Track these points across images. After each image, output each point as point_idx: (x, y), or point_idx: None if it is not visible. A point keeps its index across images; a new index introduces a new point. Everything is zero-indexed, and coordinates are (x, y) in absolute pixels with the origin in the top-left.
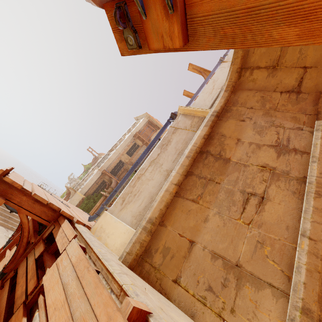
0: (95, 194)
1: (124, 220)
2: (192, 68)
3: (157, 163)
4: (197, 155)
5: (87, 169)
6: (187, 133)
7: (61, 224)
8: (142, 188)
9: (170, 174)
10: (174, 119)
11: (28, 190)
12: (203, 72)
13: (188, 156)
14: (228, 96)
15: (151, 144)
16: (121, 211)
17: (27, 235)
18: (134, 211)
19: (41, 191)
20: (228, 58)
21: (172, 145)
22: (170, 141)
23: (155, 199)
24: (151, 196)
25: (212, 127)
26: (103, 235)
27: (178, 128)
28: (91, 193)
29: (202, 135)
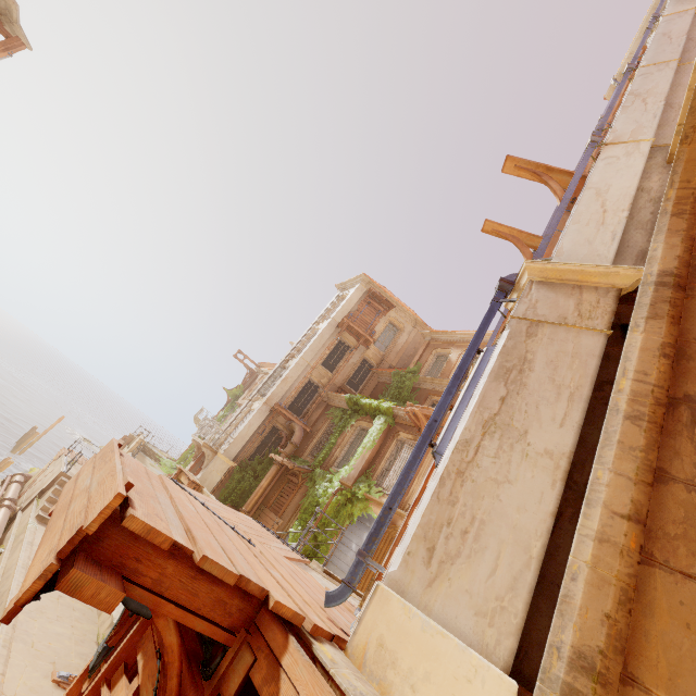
0: (256, 459)
1: (452, 625)
2: (514, 167)
3: (508, 427)
4: (664, 413)
5: (233, 399)
6: (576, 335)
7: (280, 656)
8: (483, 510)
9: (590, 476)
10: (508, 295)
11: (186, 547)
12: (544, 173)
13: (636, 416)
14: (690, 229)
15: (462, 365)
16: (432, 587)
17: (177, 685)
18: (478, 594)
19: (195, 518)
20: (617, 134)
21: (538, 371)
22: (527, 360)
23: (567, 571)
24: (522, 543)
25: (678, 321)
26: (394, 680)
27: (540, 320)
28: (248, 457)
29: (654, 346)
